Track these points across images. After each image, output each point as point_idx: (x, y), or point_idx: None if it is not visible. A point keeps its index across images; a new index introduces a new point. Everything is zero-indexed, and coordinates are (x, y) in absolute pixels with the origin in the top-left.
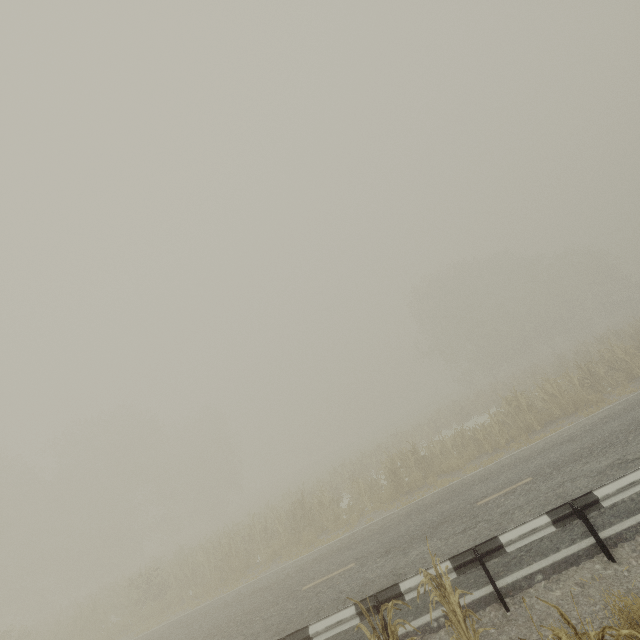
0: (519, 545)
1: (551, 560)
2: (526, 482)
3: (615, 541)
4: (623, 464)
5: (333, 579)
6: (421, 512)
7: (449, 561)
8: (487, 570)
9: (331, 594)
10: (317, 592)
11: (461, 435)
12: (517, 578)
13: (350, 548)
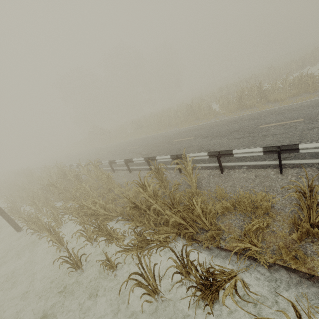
0: (240, 155)
1: (256, 163)
2: (297, 121)
3: (294, 166)
4: None
5: (183, 141)
6: (235, 123)
7: (207, 153)
8: (218, 160)
9: (178, 146)
10: (176, 144)
11: (300, 78)
12: (236, 165)
13: (197, 130)
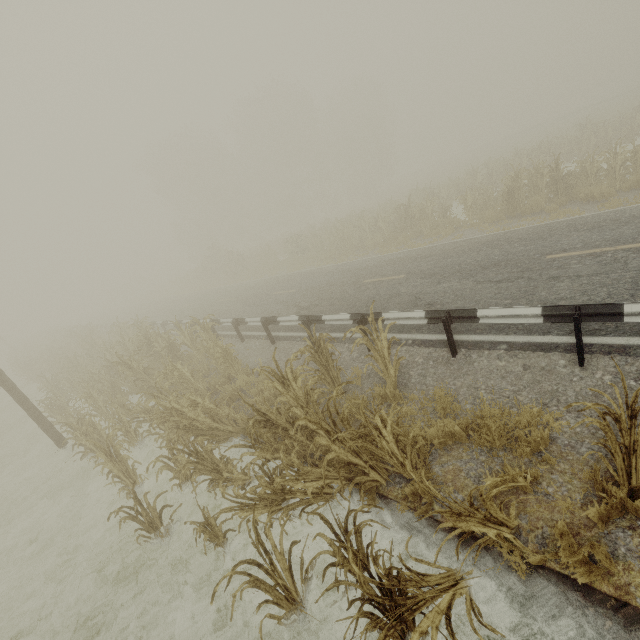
0: (494, 322)
1: (528, 340)
2: (630, 248)
3: (612, 351)
4: None
5: (382, 283)
6: (494, 246)
7: (425, 312)
8: (447, 330)
9: (372, 293)
10: (367, 288)
11: None
12: (484, 340)
13: (415, 261)
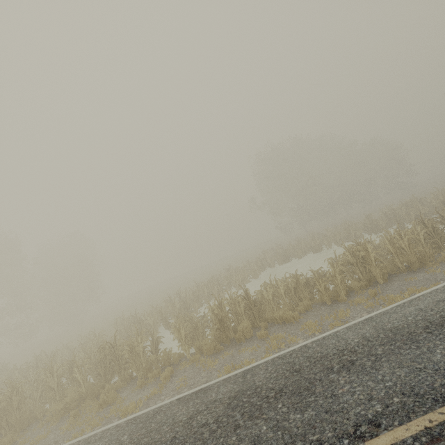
0: None
1: None
2: None
3: None
4: None
5: None
6: (252, 412)
7: None
8: None
9: None
10: None
11: (296, 281)
12: None
13: None
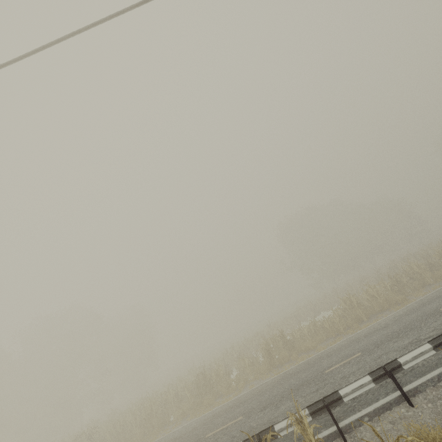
0: (352, 396)
1: (373, 407)
2: (357, 356)
3: (413, 393)
4: (418, 342)
5: (227, 428)
6: (288, 379)
7: (307, 409)
8: (332, 414)
9: (226, 439)
10: (216, 438)
11: (314, 324)
12: (352, 420)
13: (239, 406)
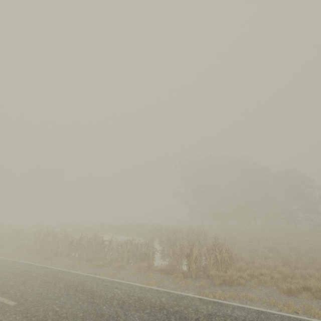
0: None
1: None
2: None
3: None
4: None
5: None
6: None
7: None
8: None
9: None
10: None
11: None
12: None
13: None
